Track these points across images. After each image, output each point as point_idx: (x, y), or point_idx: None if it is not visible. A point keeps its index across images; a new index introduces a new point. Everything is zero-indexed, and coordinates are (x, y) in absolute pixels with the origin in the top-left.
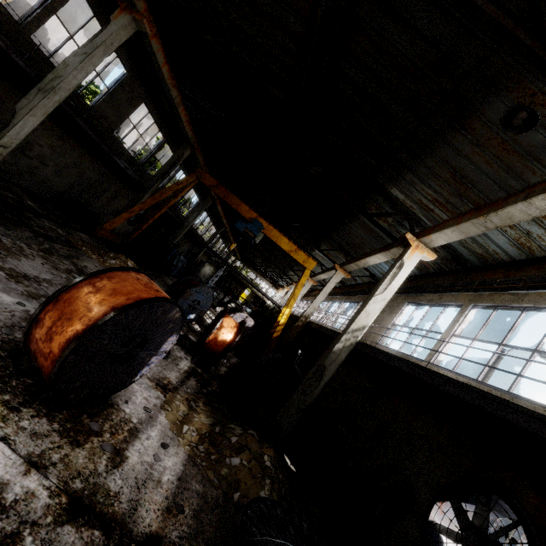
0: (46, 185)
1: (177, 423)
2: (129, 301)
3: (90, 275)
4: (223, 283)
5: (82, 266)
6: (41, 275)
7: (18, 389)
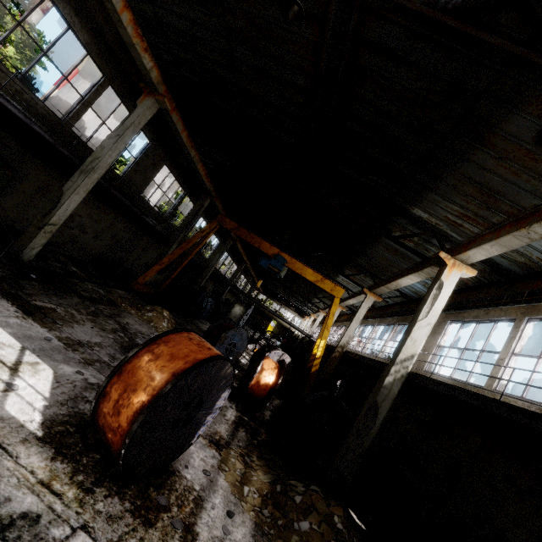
0: (86, 250)
1: (236, 485)
2: (187, 365)
3: (148, 342)
4: (251, 320)
5: (124, 323)
6: (92, 340)
7: (89, 467)
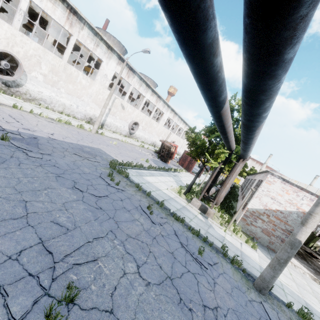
0: None
1: None
2: None
3: None
4: None
5: None
6: None
7: None
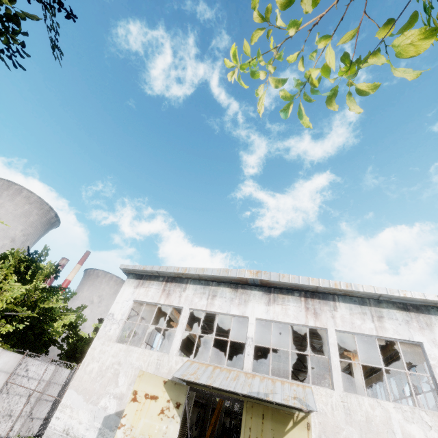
0: None
1: None
2: None
3: None
4: None
5: None
6: None
7: None
